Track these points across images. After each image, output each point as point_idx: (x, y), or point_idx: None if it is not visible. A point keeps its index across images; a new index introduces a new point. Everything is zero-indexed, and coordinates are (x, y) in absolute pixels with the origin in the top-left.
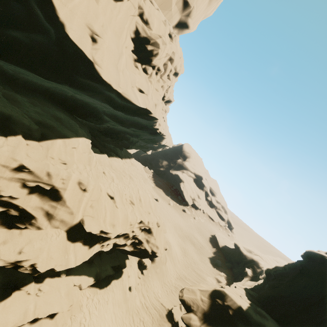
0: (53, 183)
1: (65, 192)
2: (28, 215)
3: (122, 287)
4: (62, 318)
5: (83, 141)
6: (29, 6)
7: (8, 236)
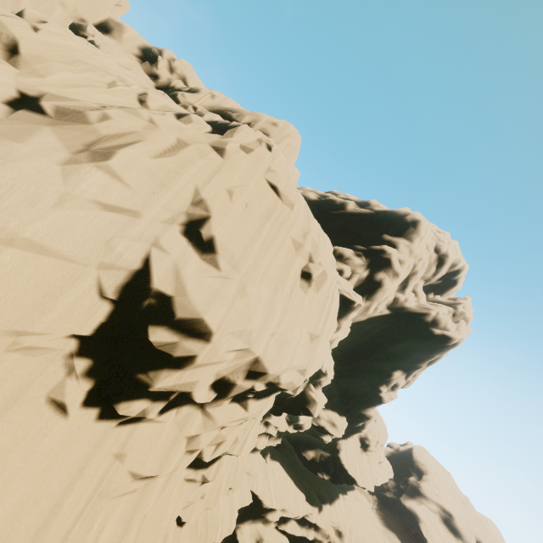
0: (342, 528)
1: (346, 533)
2: None
3: None
4: None
5: (341, 497)
6: (336, 460)
7: None
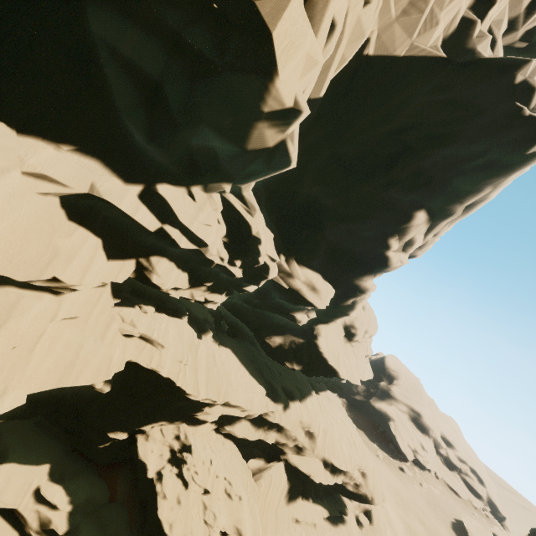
0: (314, 428)
1: (319, 434)
2: (304, 448)
3: (348, 533)
4: (318, 530)
5: (314, 395)
6: (312, 348)
7: (301, 458)
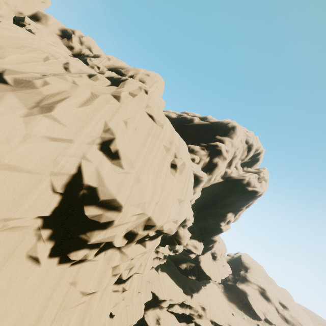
0: (205, 305)
1: (207, 308)
2: (202, 315)
3: None
4: None
5: (203, 288)
6: (198, 267)
7: (201, 320)
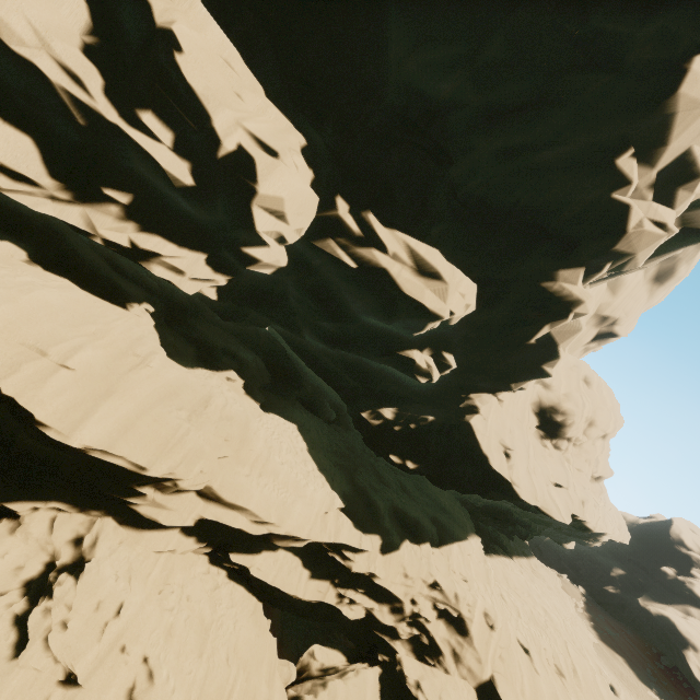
0: (460, 609)
1: (471, 625)
2: (435, 648)
3: None
4: None
5: (474, 542)
6: (453, 434)
7: (422, 670)
